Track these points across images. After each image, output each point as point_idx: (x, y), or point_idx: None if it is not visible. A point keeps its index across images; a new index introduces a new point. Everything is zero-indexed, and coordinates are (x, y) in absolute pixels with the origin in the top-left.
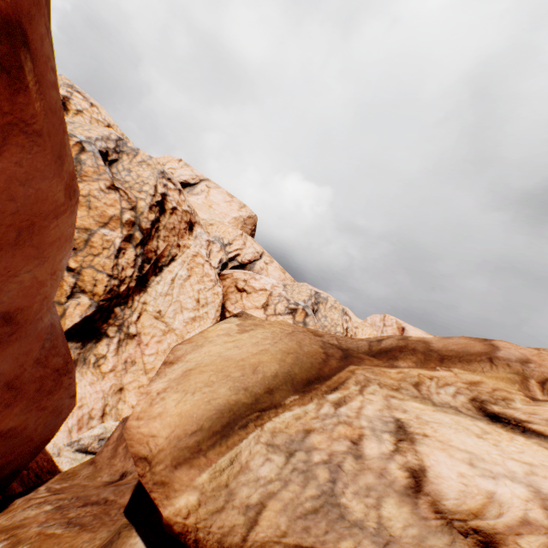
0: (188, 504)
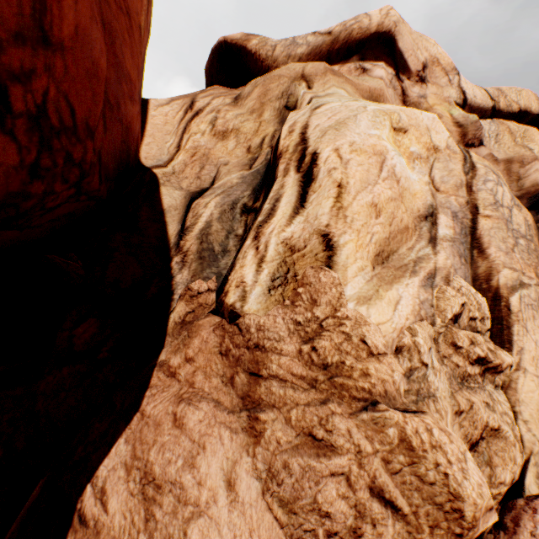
0: (256, 43)
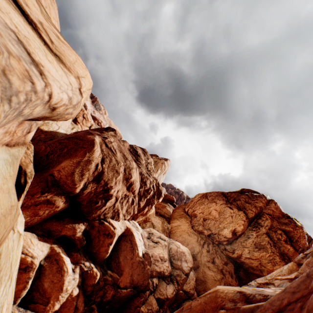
0: None
